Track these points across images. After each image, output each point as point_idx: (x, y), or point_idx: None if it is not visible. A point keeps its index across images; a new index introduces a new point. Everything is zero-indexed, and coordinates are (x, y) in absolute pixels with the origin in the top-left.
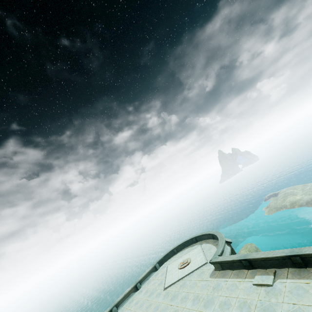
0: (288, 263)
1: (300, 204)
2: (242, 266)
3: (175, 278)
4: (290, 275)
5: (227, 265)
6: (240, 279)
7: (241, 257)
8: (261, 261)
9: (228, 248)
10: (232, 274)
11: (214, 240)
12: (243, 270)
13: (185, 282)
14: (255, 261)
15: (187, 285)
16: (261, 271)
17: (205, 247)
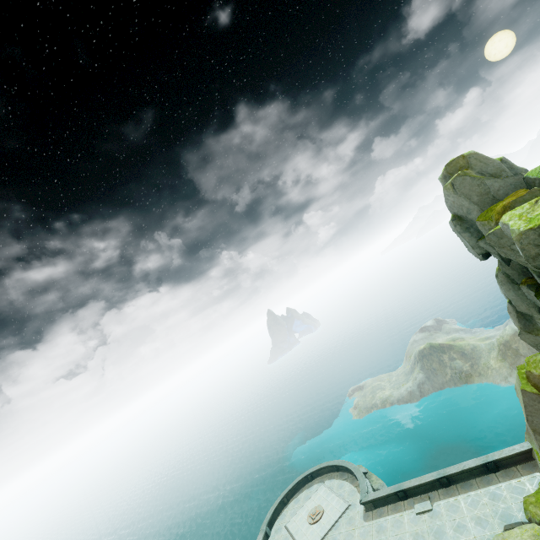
0: (437, 485)
1: (391, 402)
2: (397, 498)
3: (315, 537)
4: (441, 496)
5: (380, 501)
6: (400, 512)
7: (395, 488)
8: (414, 489)
9: (367, 480)
10: (389, 510)
11: (339, 472)
12: (399, 503)
13: (334, 538)
14: (410, 489)
15: (341, 539)
16: (417, 499)
17: (333, 485)
